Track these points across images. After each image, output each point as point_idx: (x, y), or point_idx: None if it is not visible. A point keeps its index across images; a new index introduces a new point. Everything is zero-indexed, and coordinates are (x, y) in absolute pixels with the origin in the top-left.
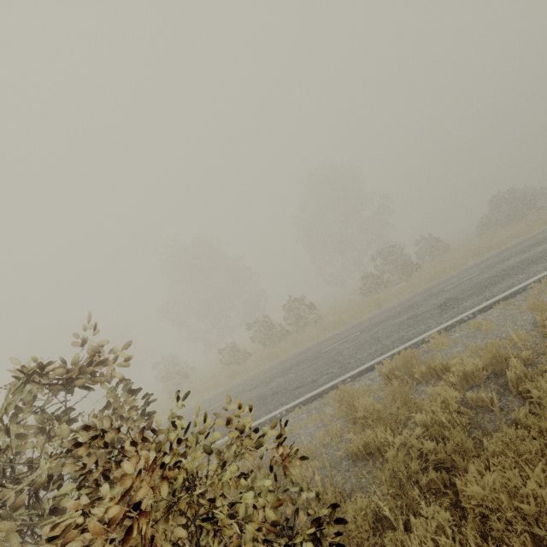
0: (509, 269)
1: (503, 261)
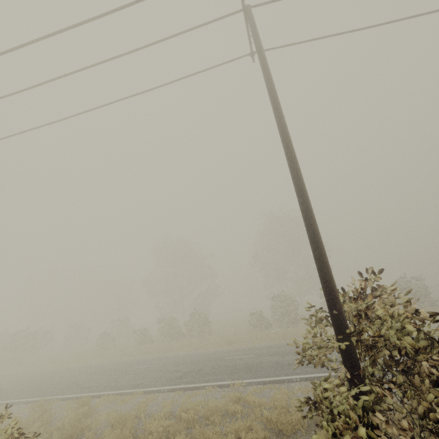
0: (245, 365)
1: (271, 354)
